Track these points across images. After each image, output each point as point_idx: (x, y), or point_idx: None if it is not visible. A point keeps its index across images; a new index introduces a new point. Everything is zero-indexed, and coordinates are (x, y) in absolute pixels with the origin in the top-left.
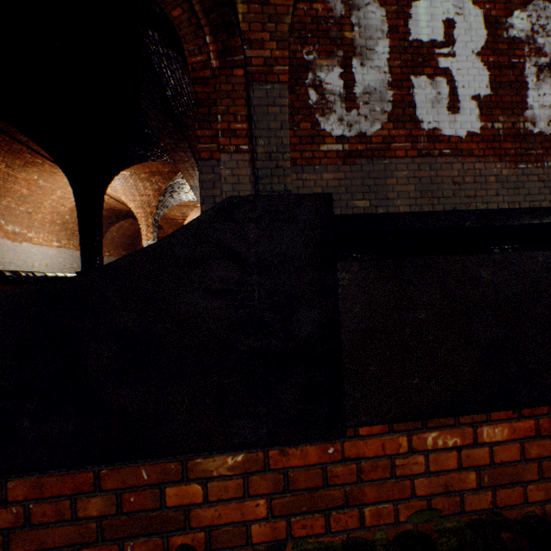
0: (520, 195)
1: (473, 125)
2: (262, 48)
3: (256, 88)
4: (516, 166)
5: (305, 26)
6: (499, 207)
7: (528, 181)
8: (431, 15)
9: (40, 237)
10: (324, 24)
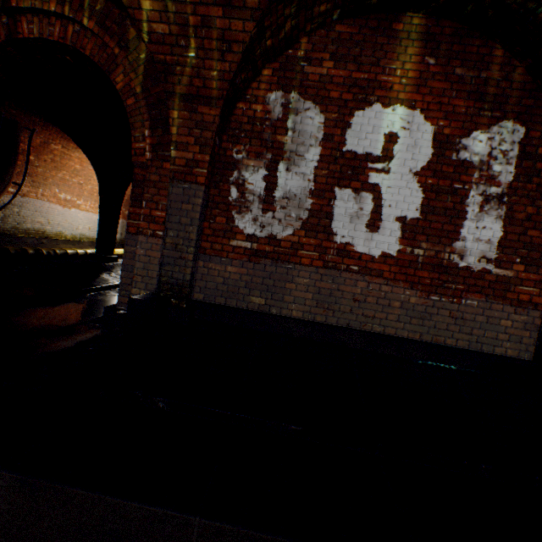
0: (424, 327)
1: (390, 246)
2: (186, 150)
3: (175, 185)
4: (428, 296)
5: (241, 125)
6: (398, 333)
7: (438, 314)
8: (374, 126)
9: (88, 204)
10: (259, 125)
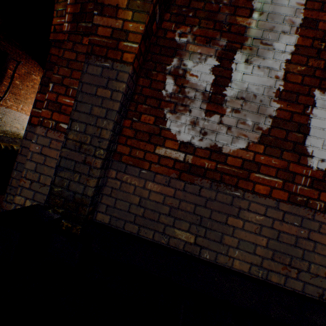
0: None
1: None
2: (114, 16)
3: (92, 62)
4: None
5: (189, 2)
6: None
7: None
8: None
9: None
10: (214, 3)
